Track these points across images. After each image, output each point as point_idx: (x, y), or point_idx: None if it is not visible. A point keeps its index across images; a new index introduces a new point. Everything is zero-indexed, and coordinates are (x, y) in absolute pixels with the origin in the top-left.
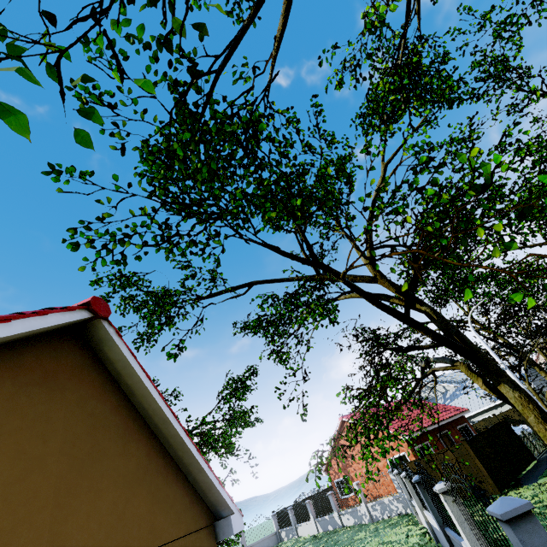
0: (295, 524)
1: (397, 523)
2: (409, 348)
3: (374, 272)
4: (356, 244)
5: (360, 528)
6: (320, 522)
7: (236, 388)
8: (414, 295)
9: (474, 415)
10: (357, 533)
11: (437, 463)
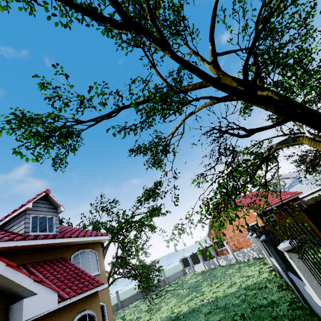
0: (192, 265)
1: (253, 264)
2: (252, 130)
3: (217, 72)
4: (202, 57)
5: (229, 267)
6: (206, 264)
7: (149, 195)
8: (256, 84)
9: (305, 196)
10: (227, 270)
11: (279, 226)
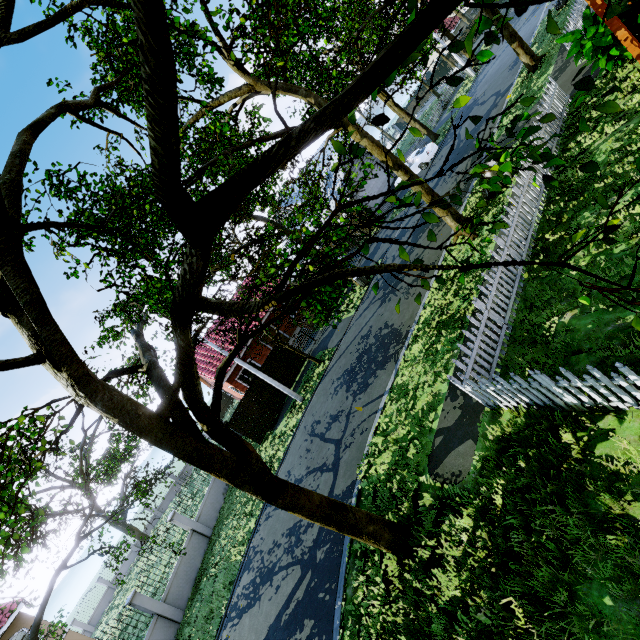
0: None
1: None
2: None
3: None
4: None
5: None
6: None
7: None
8: None
9: None
10: None
11: None
